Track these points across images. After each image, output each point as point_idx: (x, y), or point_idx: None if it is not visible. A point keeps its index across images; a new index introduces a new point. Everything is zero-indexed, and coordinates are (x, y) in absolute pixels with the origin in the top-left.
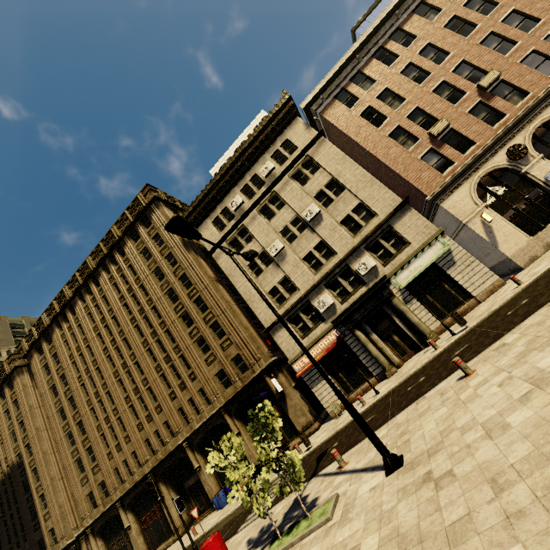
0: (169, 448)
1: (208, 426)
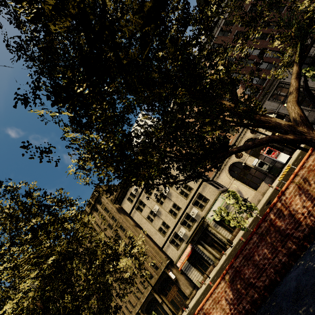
0: (133, 314)
1: (148, 300)
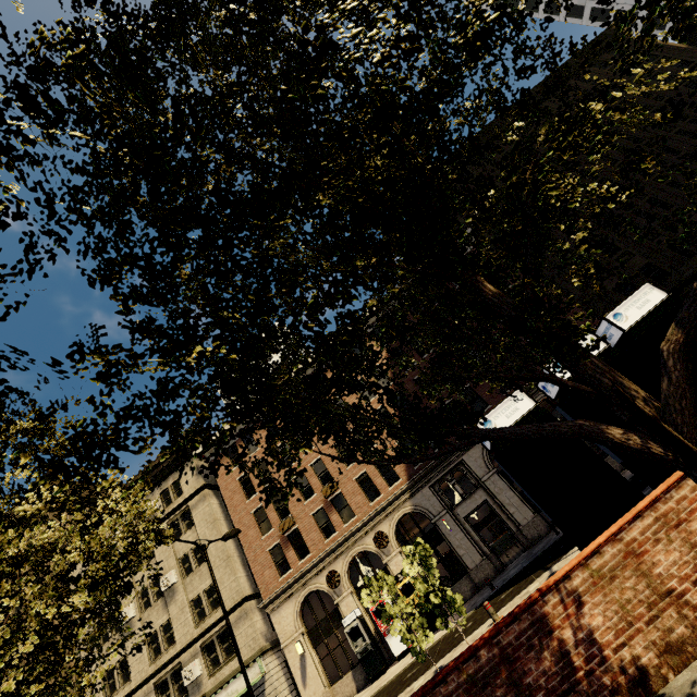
0: None
1: None
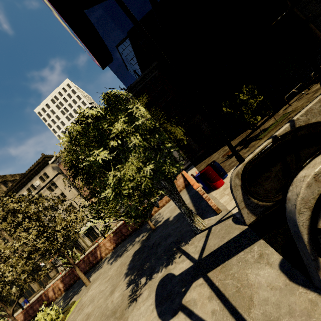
0: None
1: None
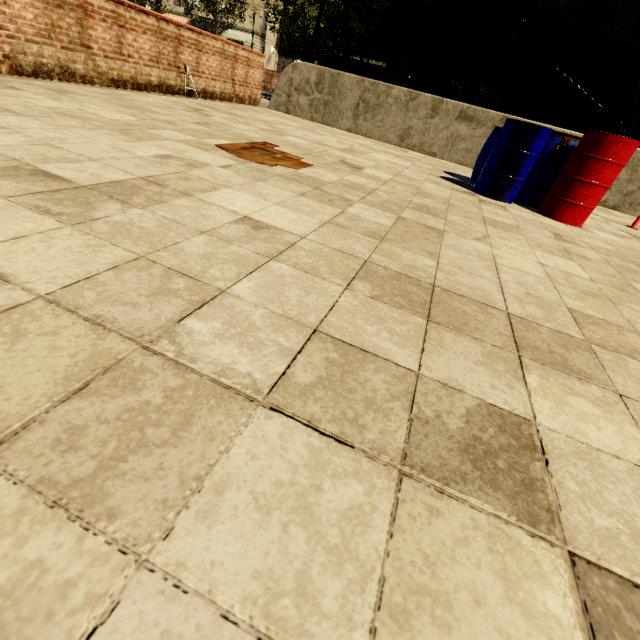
0: None
1: None
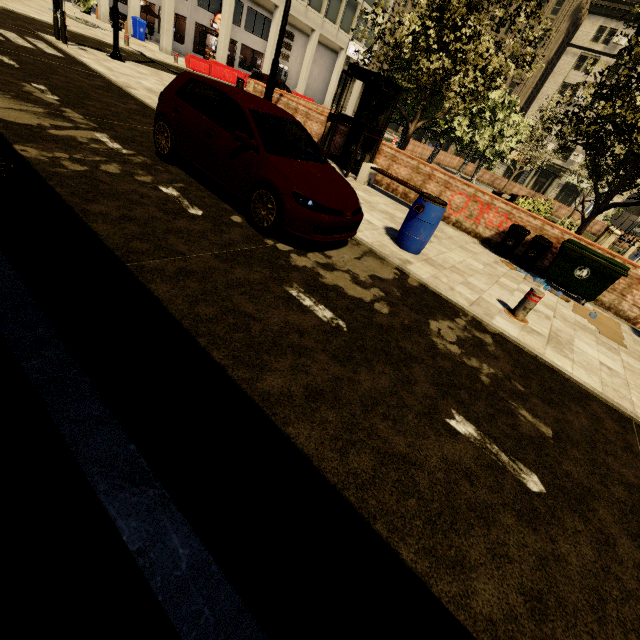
0: None
1: None
